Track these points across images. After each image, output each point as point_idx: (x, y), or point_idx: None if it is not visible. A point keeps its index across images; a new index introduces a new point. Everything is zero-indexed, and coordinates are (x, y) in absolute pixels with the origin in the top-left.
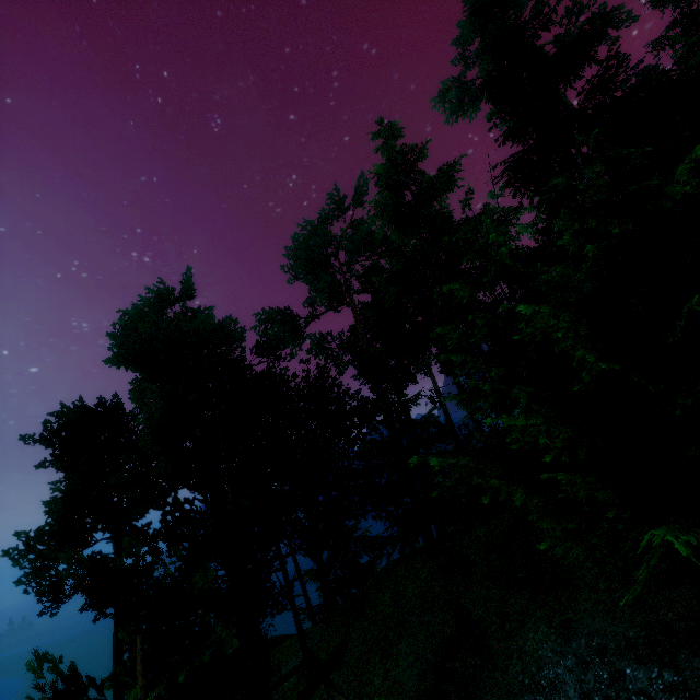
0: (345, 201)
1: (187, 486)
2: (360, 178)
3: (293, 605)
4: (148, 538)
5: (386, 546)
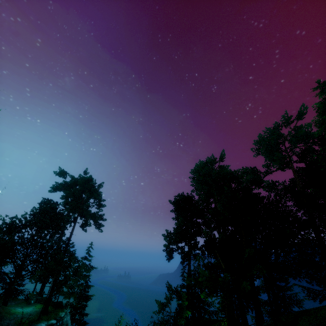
0: (291, 118)
1: (217, 231)
2: (301, 107)
3: (267, 292)
4: (198, 248)
5: (318, 295)
